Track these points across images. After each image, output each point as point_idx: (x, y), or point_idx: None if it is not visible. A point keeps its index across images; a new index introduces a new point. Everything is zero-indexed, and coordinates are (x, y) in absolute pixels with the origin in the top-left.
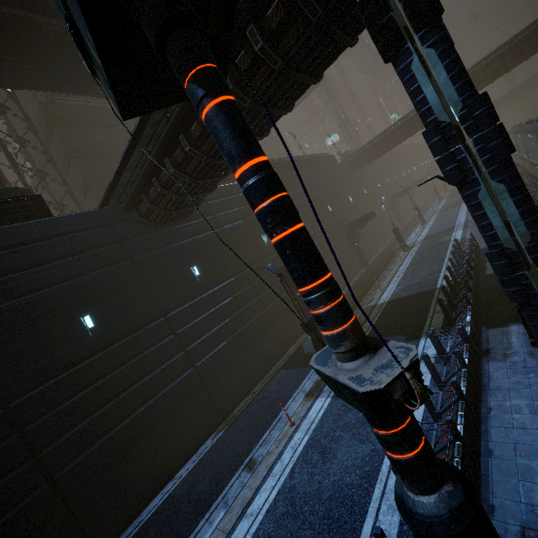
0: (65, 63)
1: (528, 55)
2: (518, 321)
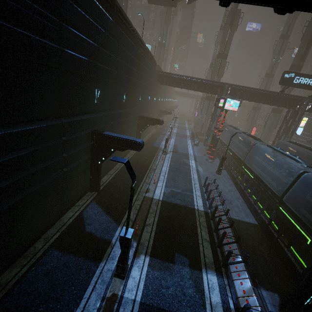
0: None
1: (252, 100)
2: (263, 285)
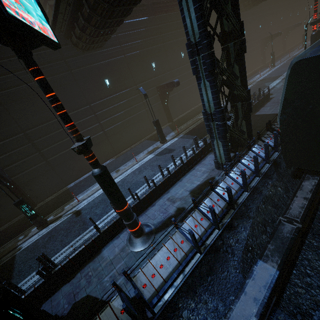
0: None
1: None
2: None
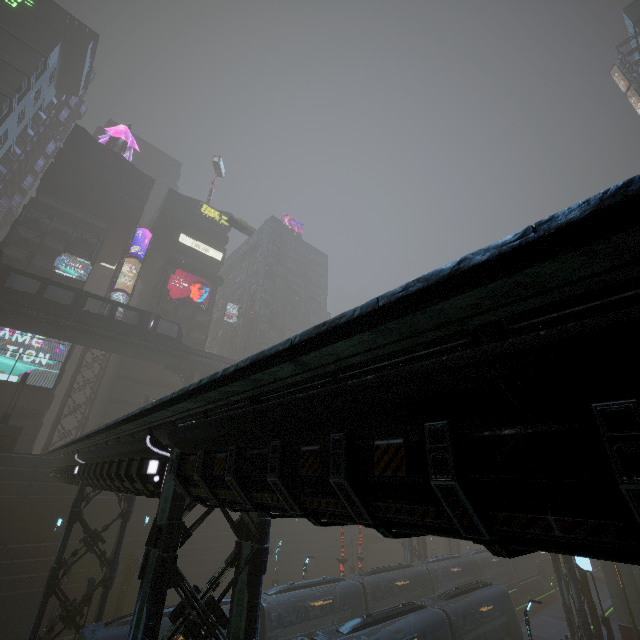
0: (128, 350)
1: None
2: None
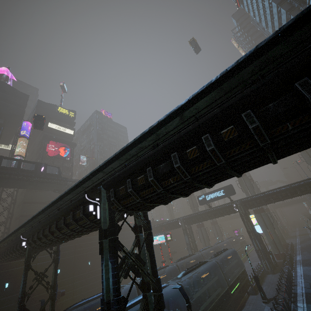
0: (31, 185)
1: (203, 220)
2: None
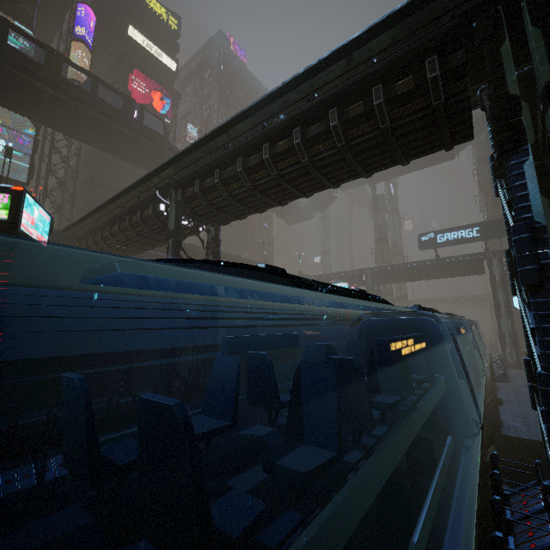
0: (114, 142)
1: (412, 279)
2: None
